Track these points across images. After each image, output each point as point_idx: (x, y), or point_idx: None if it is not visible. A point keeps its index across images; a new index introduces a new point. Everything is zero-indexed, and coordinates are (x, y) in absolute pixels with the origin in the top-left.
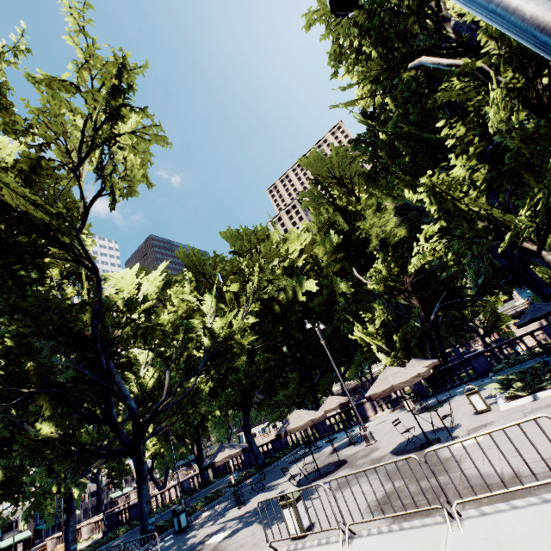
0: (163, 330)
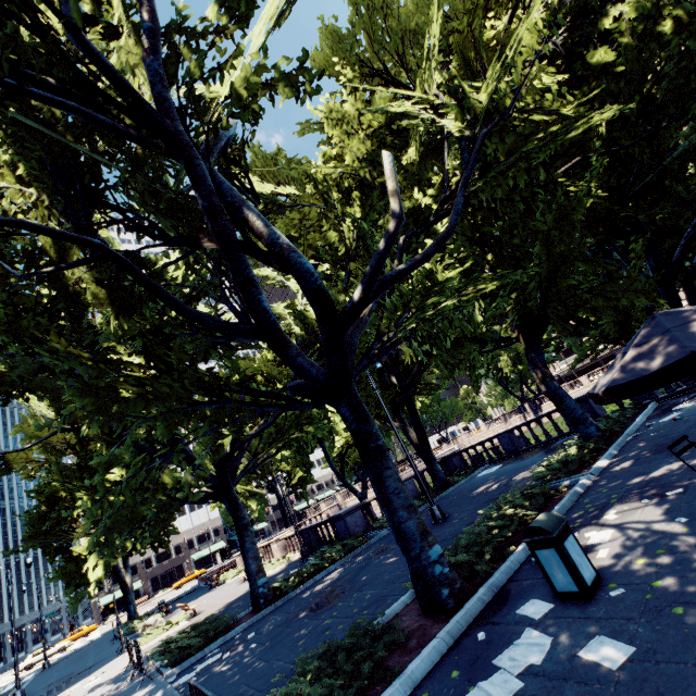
0: (322, 192)
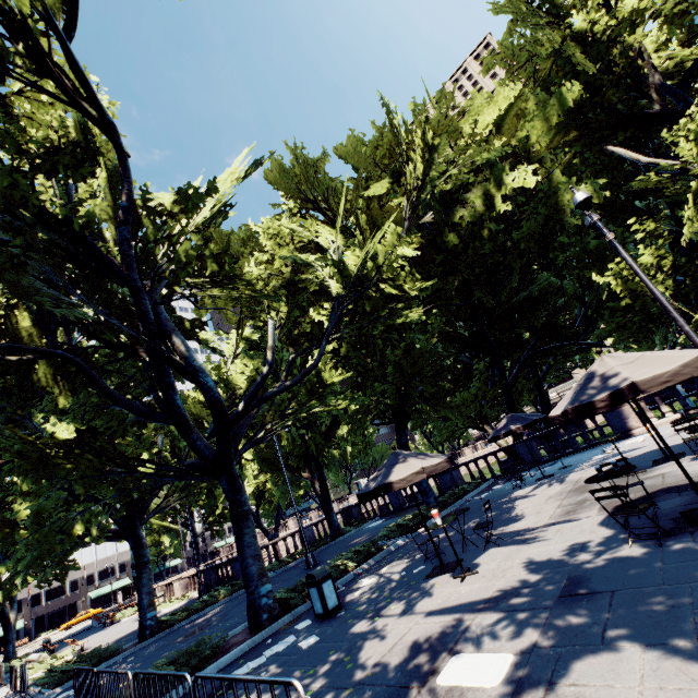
0: (254, 291)
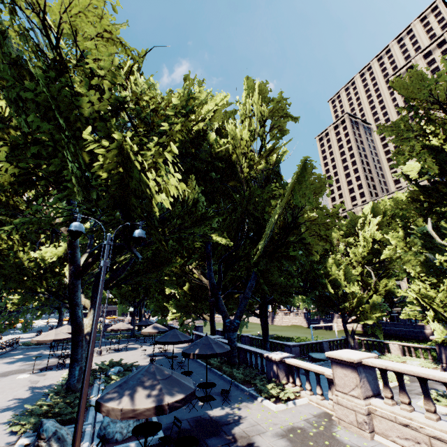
0: None
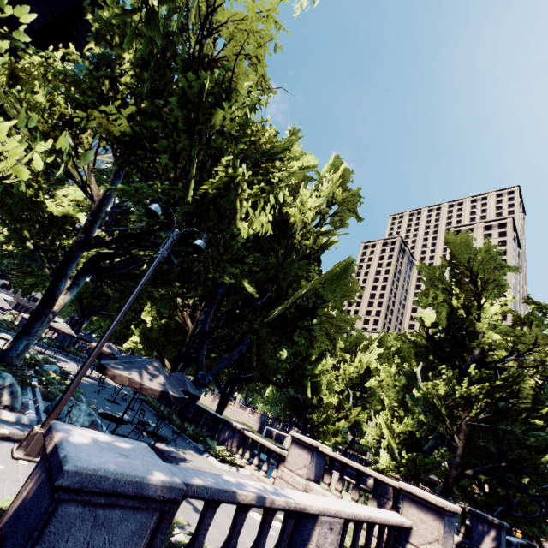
0: None
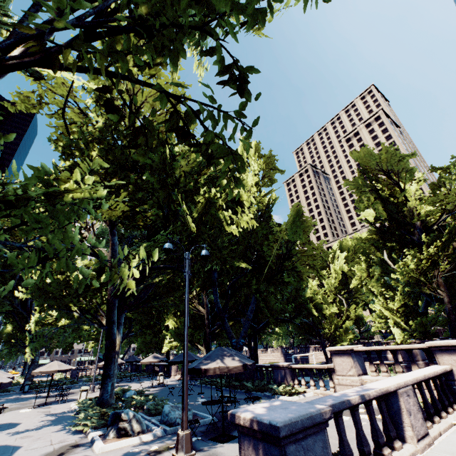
0: None
